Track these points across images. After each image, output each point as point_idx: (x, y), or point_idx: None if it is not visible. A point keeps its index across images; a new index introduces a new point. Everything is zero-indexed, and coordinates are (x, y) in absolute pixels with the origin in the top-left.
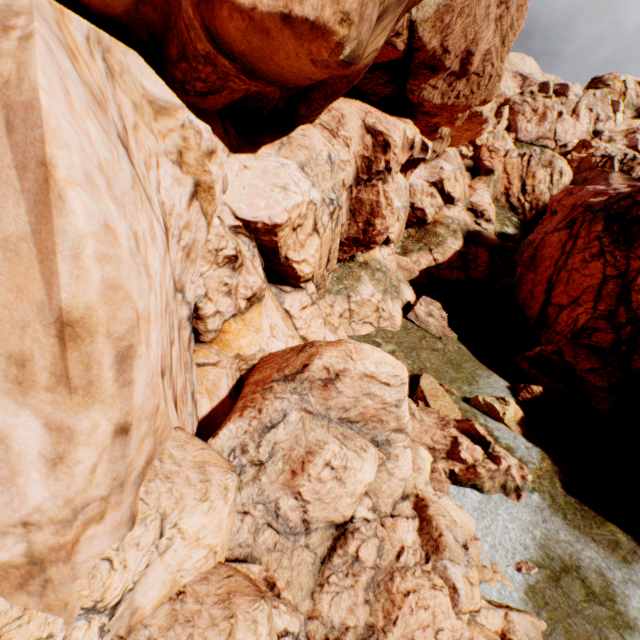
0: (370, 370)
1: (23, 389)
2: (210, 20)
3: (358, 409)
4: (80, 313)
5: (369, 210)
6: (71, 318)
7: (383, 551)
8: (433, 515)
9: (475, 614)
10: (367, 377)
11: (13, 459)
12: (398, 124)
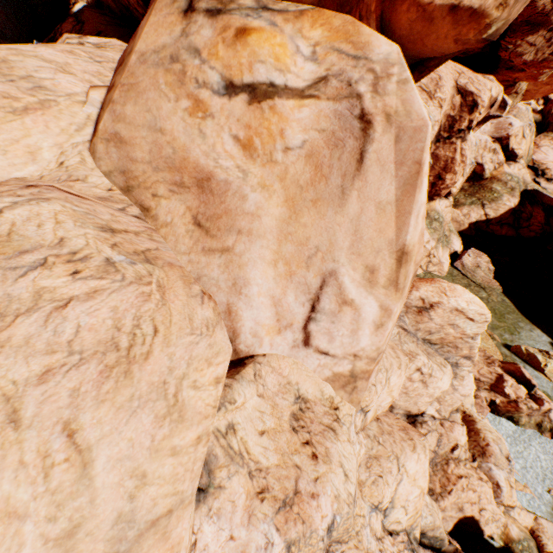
0: (461, 306)
1: (370, 285)
2: (388, 13)
3: (440, 334)
4: (410, 248)
5: (442, 165)
6: (407, 250)
7: (440, 443)
8: (481, 429)
9: (509, 509)
10: (456, 311)
11: (359, 321)
12: (486, 83)
